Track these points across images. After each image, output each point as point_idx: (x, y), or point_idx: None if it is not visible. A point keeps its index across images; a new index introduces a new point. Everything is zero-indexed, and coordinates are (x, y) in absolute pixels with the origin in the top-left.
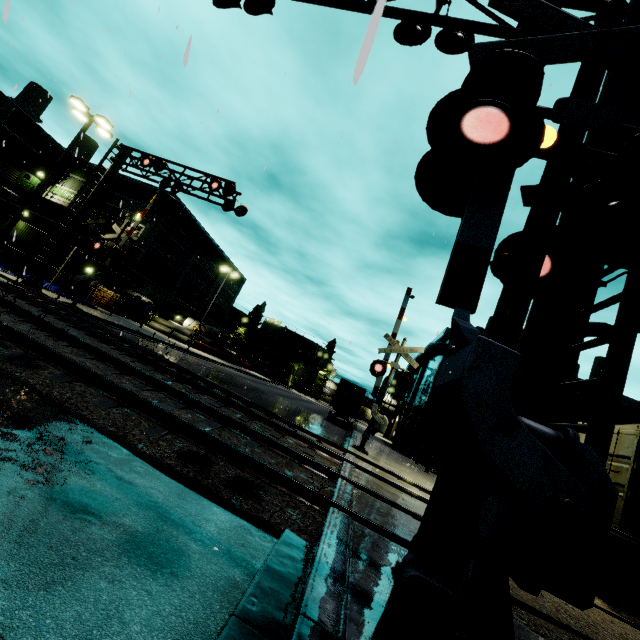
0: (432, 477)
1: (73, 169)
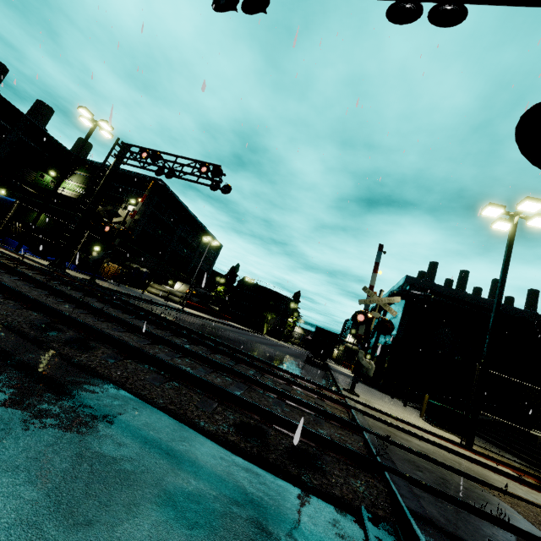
0: (412, 411)
1: (77, 166)
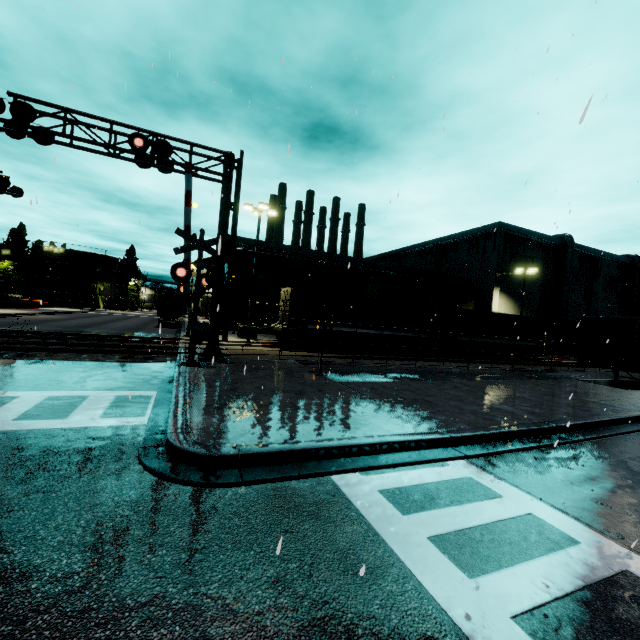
0: (236, 335)
1: None
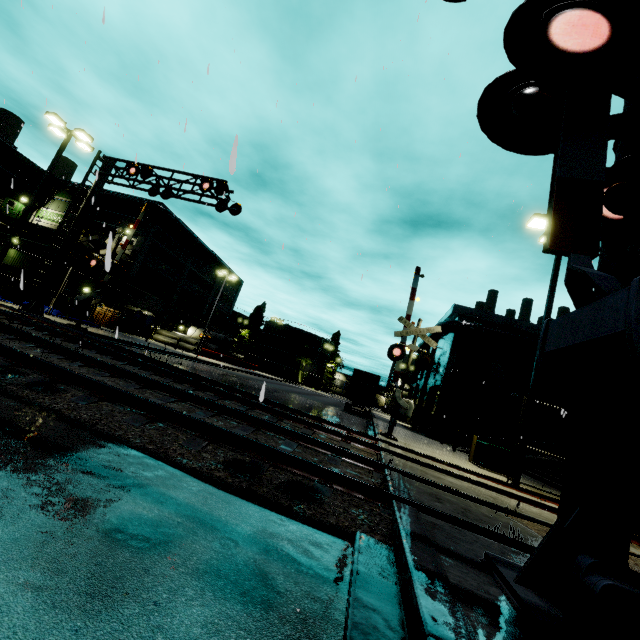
0: (461, 455)
1: (56, 190)
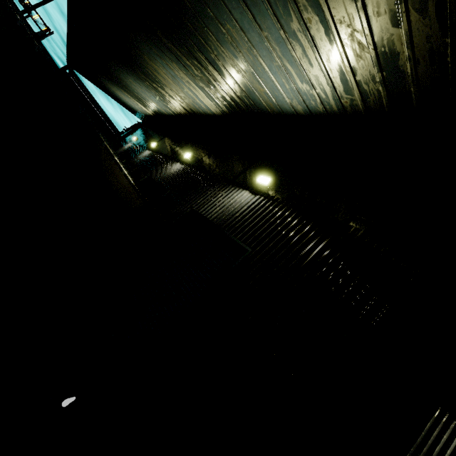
0: None
1: None
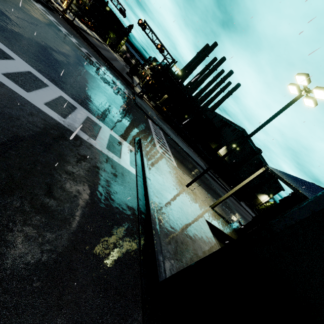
0: (146, 96)
1: None
